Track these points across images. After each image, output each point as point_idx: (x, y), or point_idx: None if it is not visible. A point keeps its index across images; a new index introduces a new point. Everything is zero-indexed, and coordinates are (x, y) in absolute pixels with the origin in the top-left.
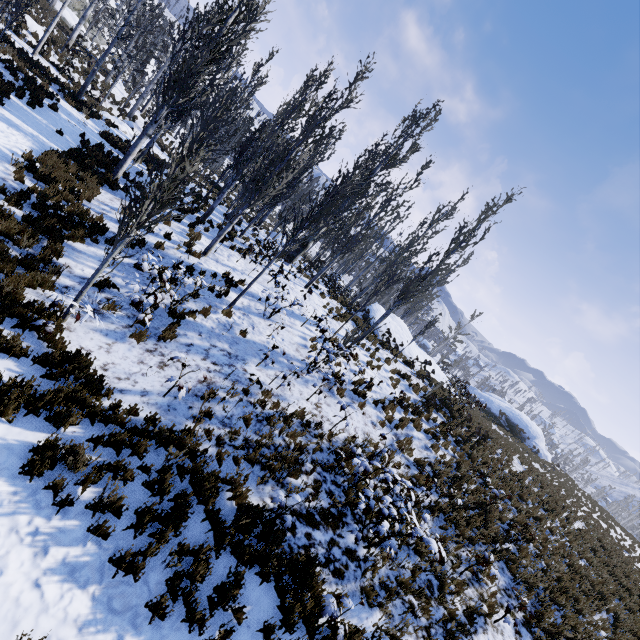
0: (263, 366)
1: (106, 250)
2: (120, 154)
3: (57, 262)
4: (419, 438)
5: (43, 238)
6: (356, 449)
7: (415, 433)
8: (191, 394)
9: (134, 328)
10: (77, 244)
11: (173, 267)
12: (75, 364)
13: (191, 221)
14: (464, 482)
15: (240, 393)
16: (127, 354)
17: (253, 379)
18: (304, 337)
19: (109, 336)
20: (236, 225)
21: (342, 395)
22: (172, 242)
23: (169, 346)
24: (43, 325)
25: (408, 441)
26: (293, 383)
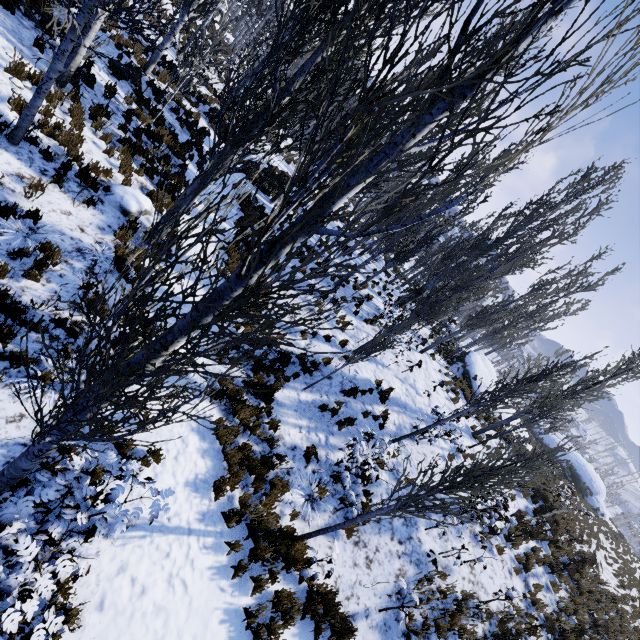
0: (428, 525)
1: (294, 388)
2: (259, 192)
3: (274, 435)
4: (541, 575)
5: (258, 401)
6: (506, 621)
7: (537, 569)
8: (395, 598)
9: (339, 511)
10: (276, 391)
11: (342, 392)
12: (332, 613)
13: (335, 297)
14: (583, 635)
15: (424, 580)
16: (344, 556)
17: (427, 551)
18: (443, 455)
19: (327, 533)
20: (348, 256)
21: (485, 541)
22: (330, 343)
23: (366, 529)
24: (311, 580)
25: (537, 588)
26: (450, 539)
